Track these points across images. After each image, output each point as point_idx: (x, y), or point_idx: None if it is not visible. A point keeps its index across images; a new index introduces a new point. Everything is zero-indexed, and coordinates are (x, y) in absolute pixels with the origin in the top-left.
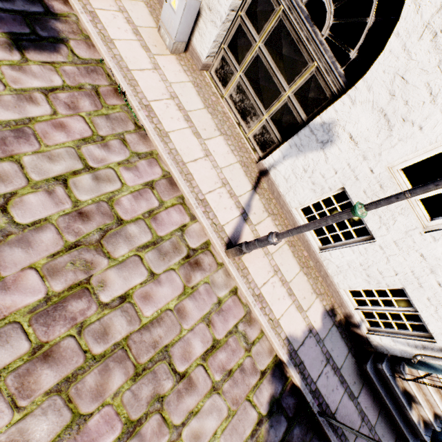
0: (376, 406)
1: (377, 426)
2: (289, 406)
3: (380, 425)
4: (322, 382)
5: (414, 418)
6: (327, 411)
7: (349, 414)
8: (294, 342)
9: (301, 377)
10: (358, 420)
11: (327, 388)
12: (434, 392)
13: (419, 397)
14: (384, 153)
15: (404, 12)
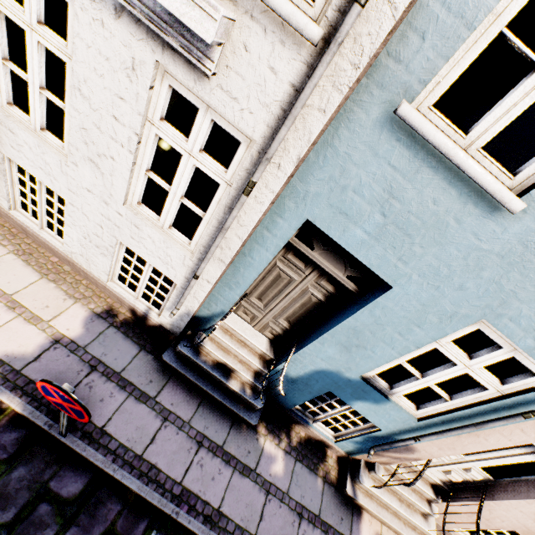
0: (193, 398)
1: (195, 420)
2: (4, 445)
3: (201, 417)
4: (79, 395)
5: (235, 388)
6: (88, 428)
7: (136, 420)
8: (16, 361)
9: (28, 400)
10: (157, 423)
11: (88, 400)
12: (238, 348)
13: (228, 361)
14: None
15: None
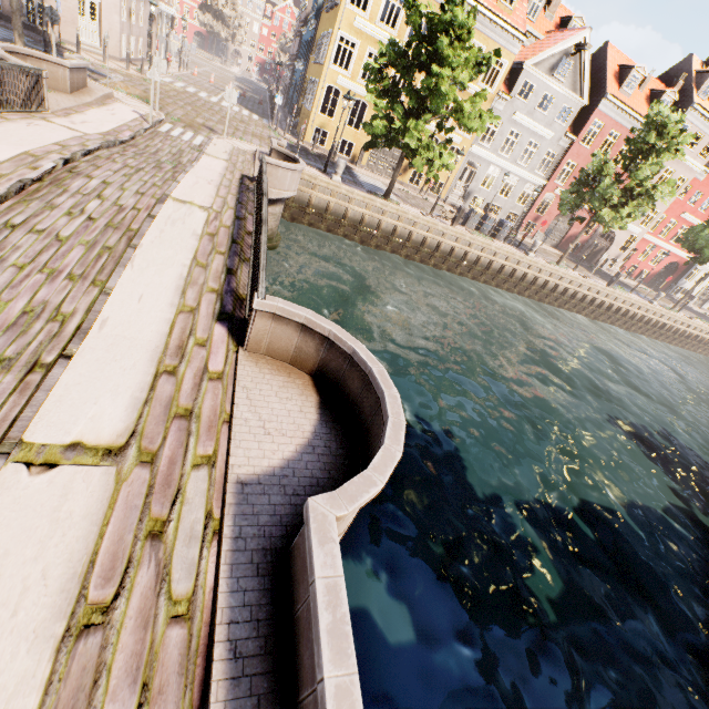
0: None
1: None
2: None
3: None
4: None
5: None
6: None
7: None
8: None
9: None
10: None
11: None
12: None
13: None
14: None
15: None
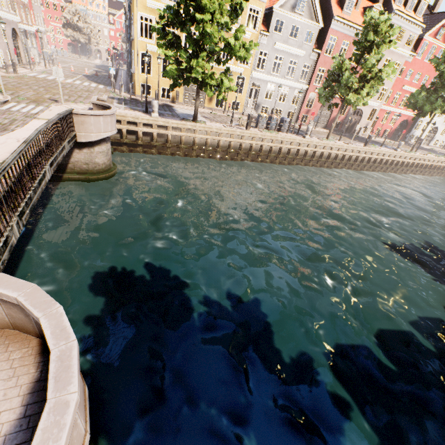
0: None
1: None
2: None
3: None
4: None
5: None
6: None
7: None
8: None
9: None
10: None
11: None
12: None
13: None
14: (439, 135)
15: (438, 129)
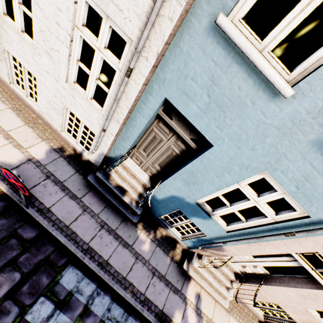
0: (102, 203)
1: (102, 214)
2: None
3: (105, 213)
4: (38, 189)
5: (126, 200)
6: (41, 207)
7: (68, 208)
8: (6, 166)
9: (10, 187)
10: (79, 211)
11: (43, 193)
12: (130, 178)
13: (124, 185)
14: None
15: None
